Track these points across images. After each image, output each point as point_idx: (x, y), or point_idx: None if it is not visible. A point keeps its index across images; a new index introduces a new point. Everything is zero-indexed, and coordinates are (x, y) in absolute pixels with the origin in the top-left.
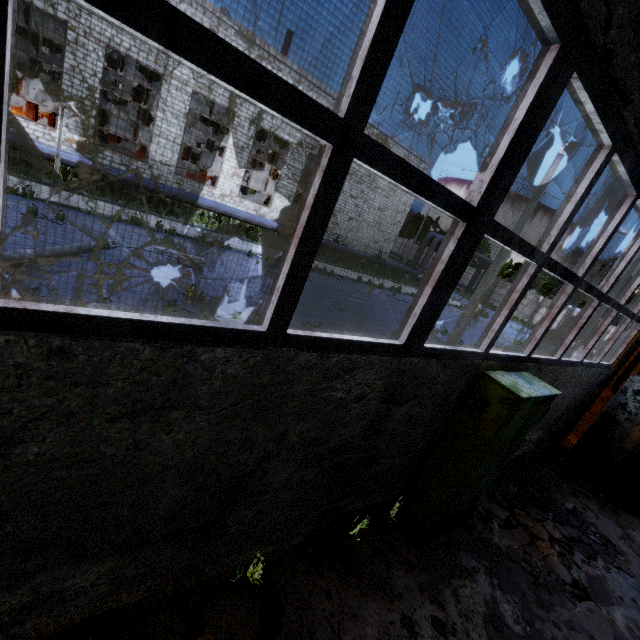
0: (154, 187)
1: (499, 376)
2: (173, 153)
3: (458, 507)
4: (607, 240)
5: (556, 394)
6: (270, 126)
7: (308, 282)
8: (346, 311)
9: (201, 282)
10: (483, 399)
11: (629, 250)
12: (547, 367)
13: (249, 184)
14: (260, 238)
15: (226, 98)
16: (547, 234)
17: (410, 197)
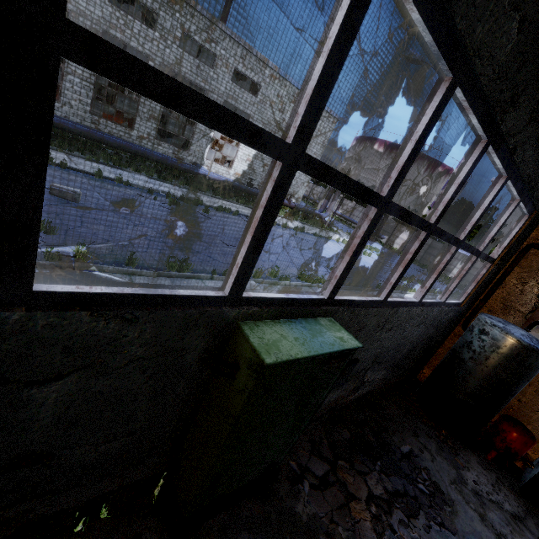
0: (59, 123)
1: (261, 328)
2: (87, 93)
3: (238, 482)
4: (417, 146)
5: (350, 349)
6: (185, 72)
7: (206, 219)
8: (235, 247)
9: (68, 213)
10: (235, 360)
11: (461, 171)
12: (366, 310)
13: (179, 132)
14: (171, 178)
15: (138, 40)
16: (295, 113)
17: (320, 148)
